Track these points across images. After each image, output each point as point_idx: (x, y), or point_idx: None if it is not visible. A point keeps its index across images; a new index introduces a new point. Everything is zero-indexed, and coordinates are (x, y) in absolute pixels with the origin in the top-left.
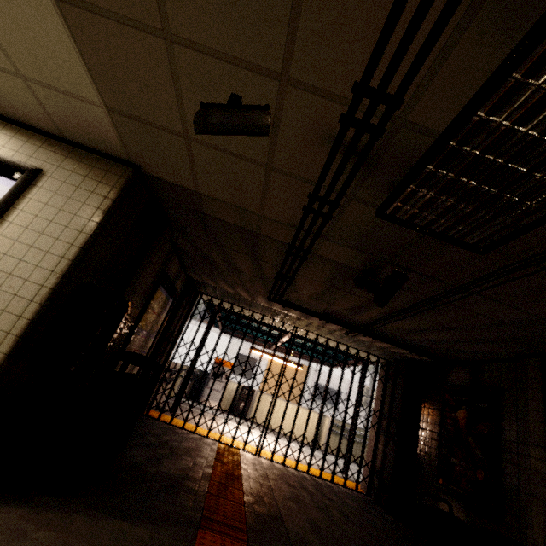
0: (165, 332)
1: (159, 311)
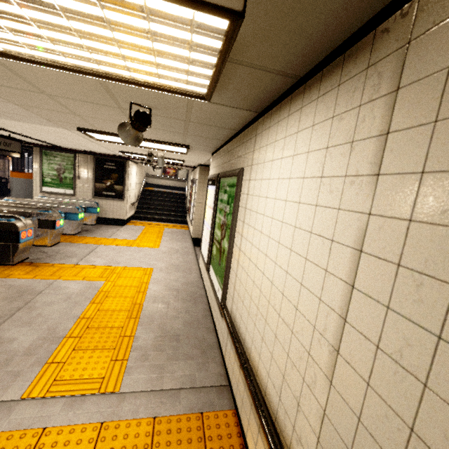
0: (12, 170)
1: (3, 165)
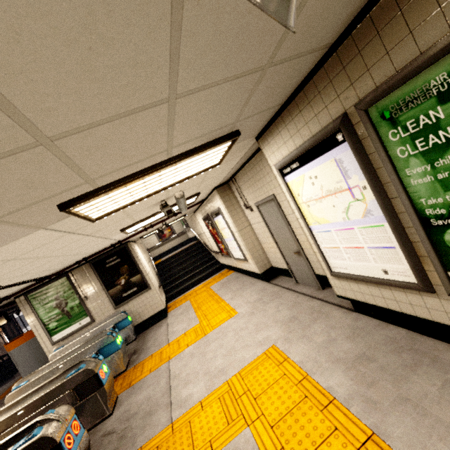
0: (9, 339)
1: None
